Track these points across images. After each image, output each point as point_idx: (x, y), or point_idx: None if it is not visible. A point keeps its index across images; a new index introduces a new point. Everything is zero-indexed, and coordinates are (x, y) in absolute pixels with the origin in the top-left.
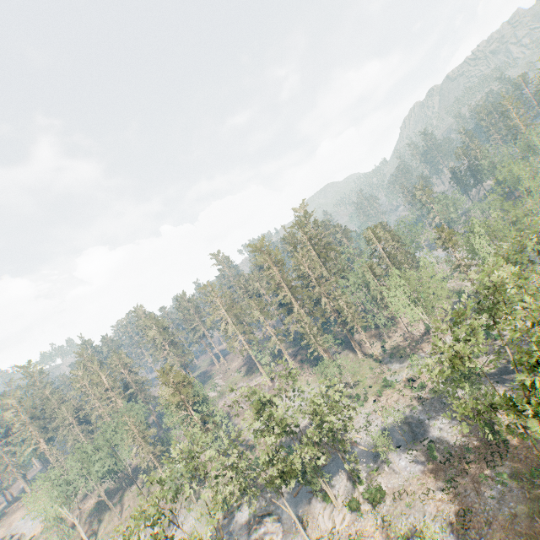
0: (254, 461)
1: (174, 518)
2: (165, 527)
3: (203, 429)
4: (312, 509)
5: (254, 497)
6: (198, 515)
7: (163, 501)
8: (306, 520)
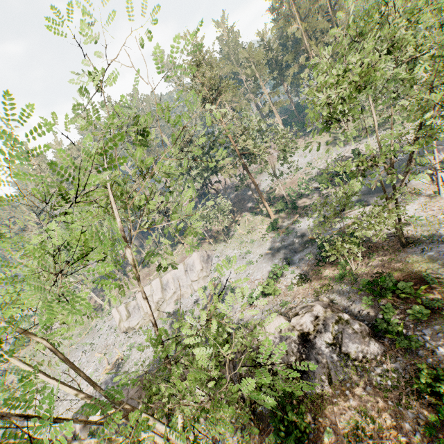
0: (294, 189)
1: (209, 257)
2: (205, 263)
3: (240, 157)
4: (413, 183)
5: (309, 212)
6: (240, 247)
7: (178, 259)
8: (414, 189)
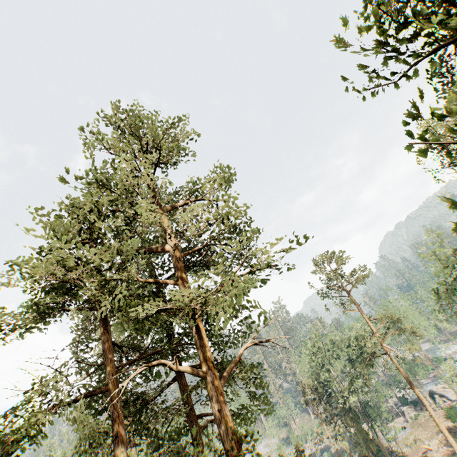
0: None
1: None
2: None
3: None
4: None
5: None
6: None
7: None
8: None
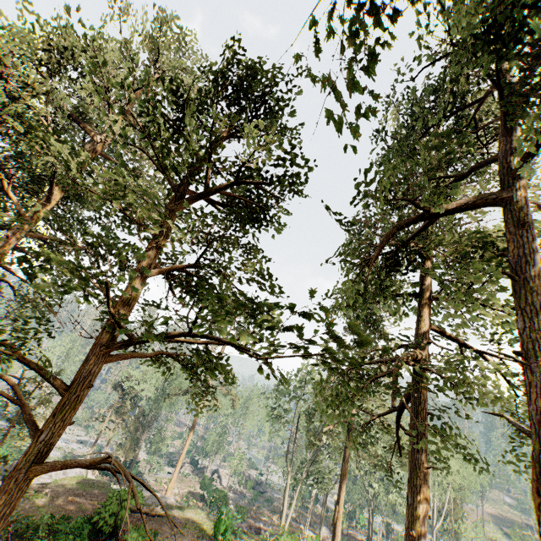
0: None
1: None
2: None
3: None
4: None
5: None
6: None
7: None
8: None
